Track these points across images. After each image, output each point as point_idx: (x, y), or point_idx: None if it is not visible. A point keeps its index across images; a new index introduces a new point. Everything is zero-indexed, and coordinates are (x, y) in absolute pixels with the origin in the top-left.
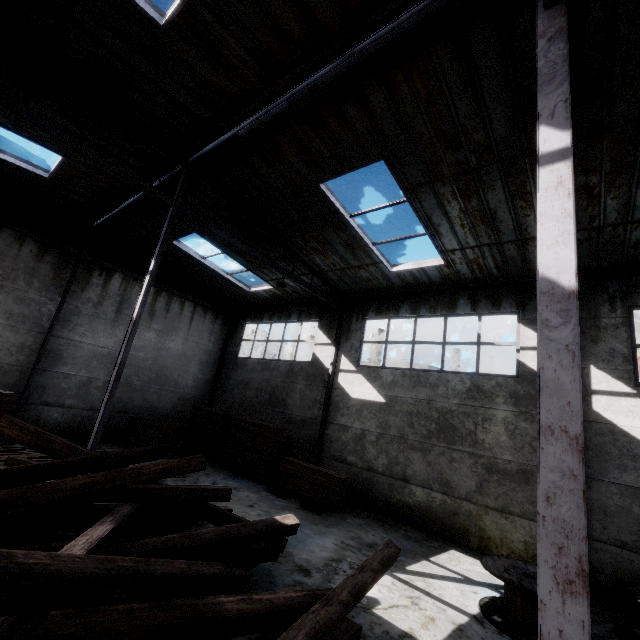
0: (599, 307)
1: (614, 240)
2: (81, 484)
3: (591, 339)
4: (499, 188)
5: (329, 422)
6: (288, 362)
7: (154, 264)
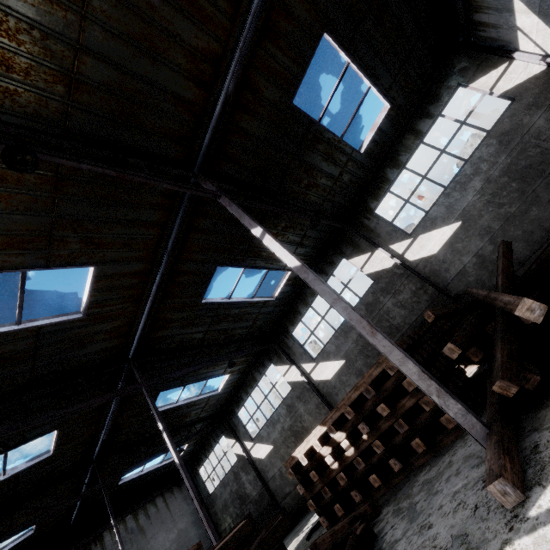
0: (285, 341)
1: (258, 327)
2: None
3: (293, 354)
4: (204, 359)
5: (267, 482)
6: (230, 471)
7: (113, 521)
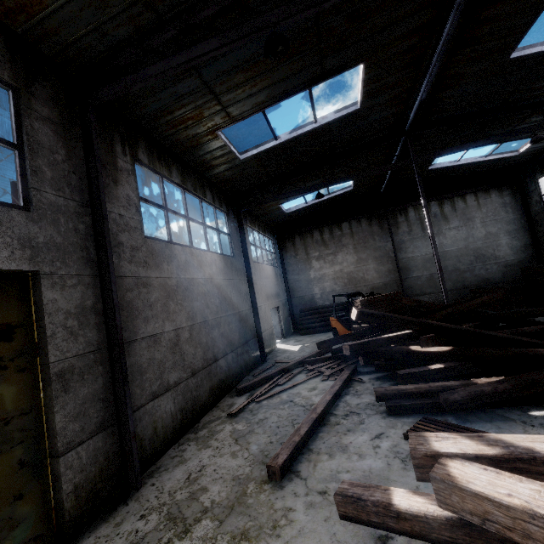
0: None
1: None
2: (444, 314)
3: None
4: None
5: None
6: None
7: (423, 201)
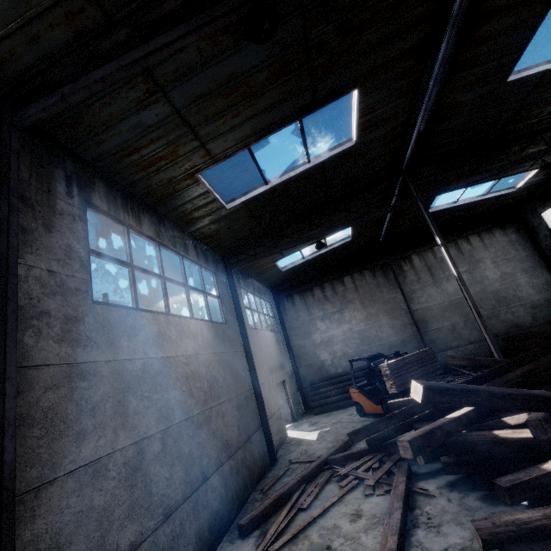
0: None
1: None
2: (520, 374)
3: None
4: None
5: None
6: None
7: (439, 239)
